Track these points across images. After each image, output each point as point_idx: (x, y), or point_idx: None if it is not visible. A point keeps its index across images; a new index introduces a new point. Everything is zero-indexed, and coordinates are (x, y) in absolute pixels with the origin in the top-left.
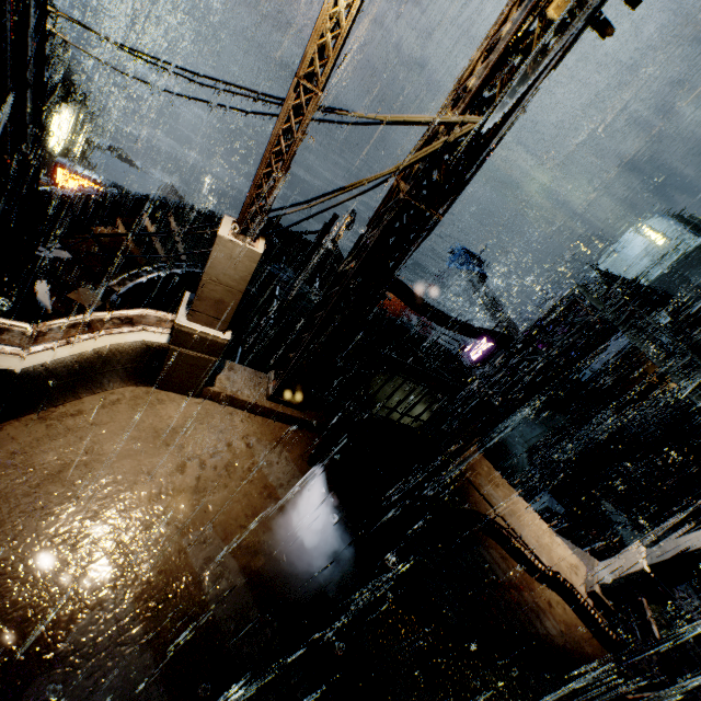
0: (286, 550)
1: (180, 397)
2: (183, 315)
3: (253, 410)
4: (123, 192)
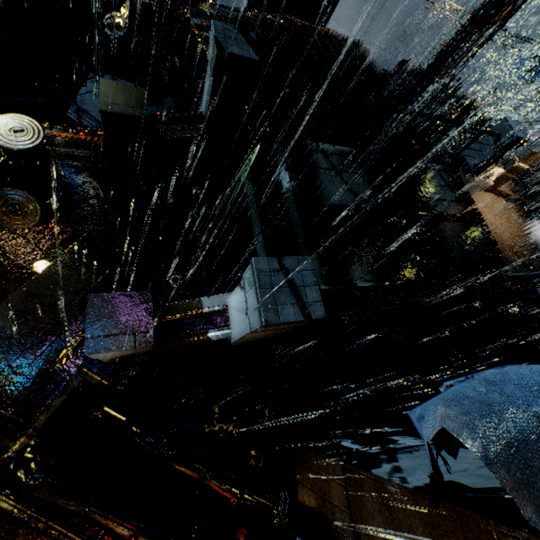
0: (533, 245)
1: (485, 192)
2: (518, 161)
3: (505, 197)
4: None
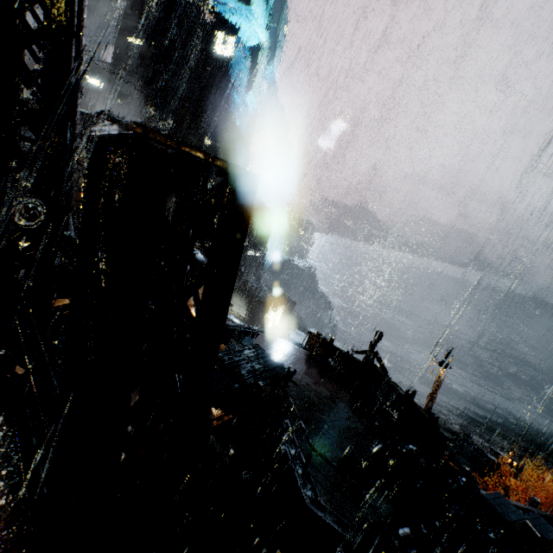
0: None
1: None
2: None
3: None
4: (238, 324)
